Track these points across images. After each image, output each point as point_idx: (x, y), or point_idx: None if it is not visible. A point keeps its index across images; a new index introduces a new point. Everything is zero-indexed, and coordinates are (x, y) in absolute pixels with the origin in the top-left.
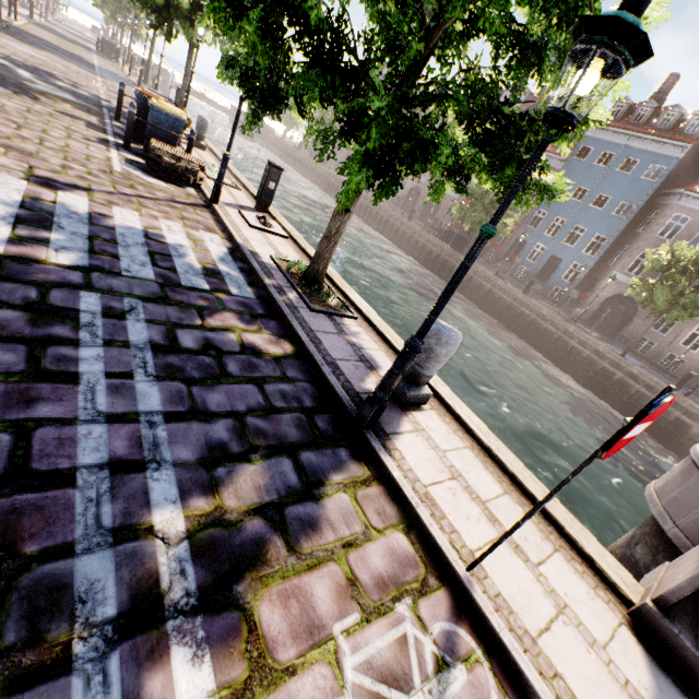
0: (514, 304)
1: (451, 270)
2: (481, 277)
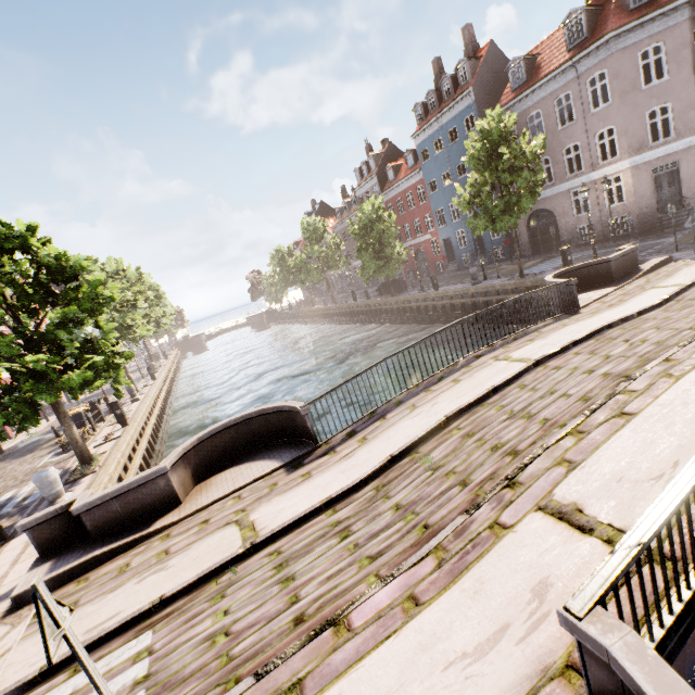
0: (433, 303)
1: (392, 313)
2: (407, 303)
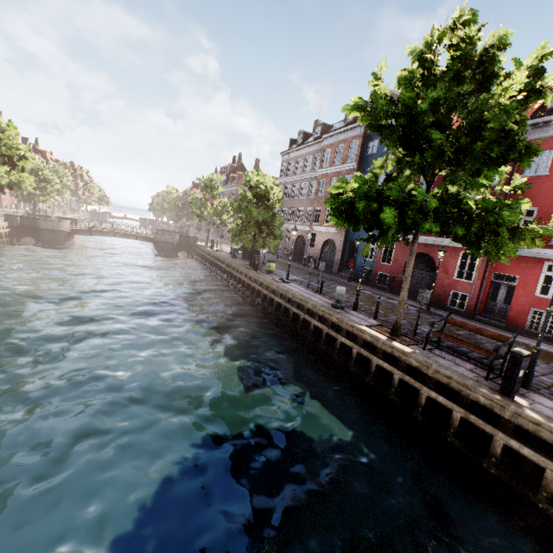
0: None
1: None
2: None
